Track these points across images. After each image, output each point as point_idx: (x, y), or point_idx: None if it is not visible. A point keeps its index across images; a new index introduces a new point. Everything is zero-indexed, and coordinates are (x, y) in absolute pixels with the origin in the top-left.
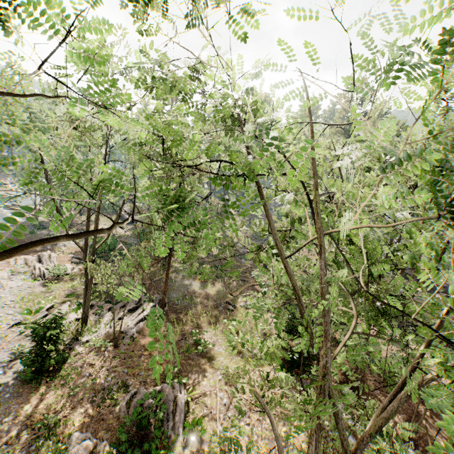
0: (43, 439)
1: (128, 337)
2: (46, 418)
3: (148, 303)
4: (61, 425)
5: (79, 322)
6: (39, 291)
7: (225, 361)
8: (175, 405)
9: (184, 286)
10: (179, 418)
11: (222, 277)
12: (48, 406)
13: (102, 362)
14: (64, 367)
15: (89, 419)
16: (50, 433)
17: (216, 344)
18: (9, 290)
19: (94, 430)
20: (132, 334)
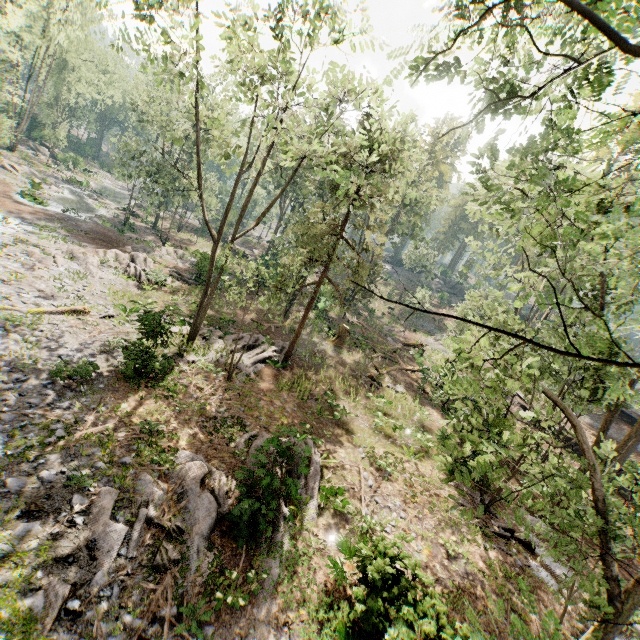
0: (145, 444)
1: (243, 374)
2: (150, 422)
3: (268, 346)
4: (165, 438)
5: (182, 339)
6: (133, 292)
7: (369, 440)
8: (307, 465)
9: (312, 343)
10: (313, 479)
11: (362, 348)
12: (149, 413)
13: (212, 390)
14: (168, 378)
15: (198, 443)
16: (153, 440)
17: (357, 418)
18: (98, 280)
19: (206, 457)
20: (248, 373)
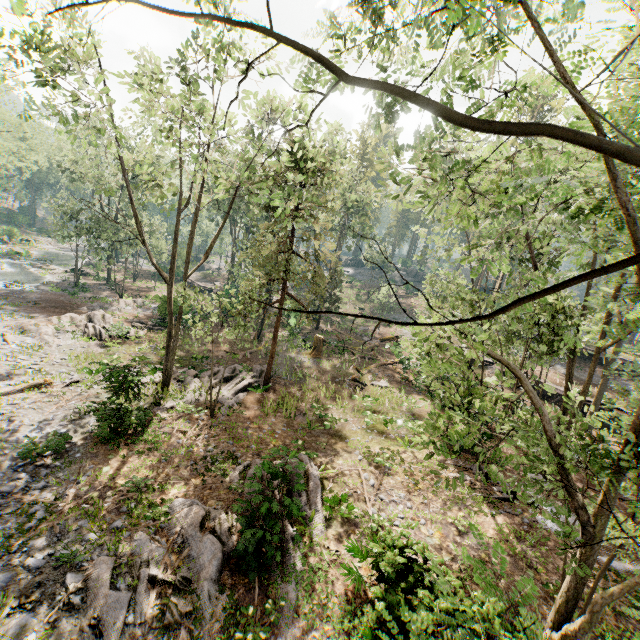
0: (135, 503)
1: (226, 407)
2: (136, 479)
3: (247, 374)
4: (155, 491)
5: (156, 387)
6: (96, 352)
7: (363, 441)
8: (306, 480)
9: (291, 360)
10: (314, 493)
11: (341, 354)
12: (134, 470)
13: (196, 430)
14: (148, 430)
15: (191, 488)
16: (143, 497)
17: (347, 423)
18: (56, 348)
19: (201, 500)
20: (231, 404)
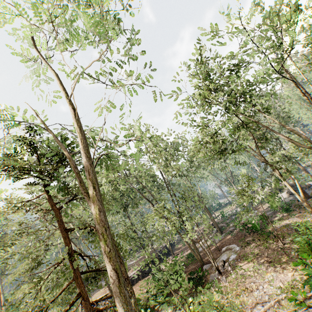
0: None
1: None
2: None
3: None
4: None
5: None
6: None
7: None
8: None
9: None
10: None
11: None
12: None
13: None
14: None
15: None
16: None
17: None
18: None
19: None
20: None
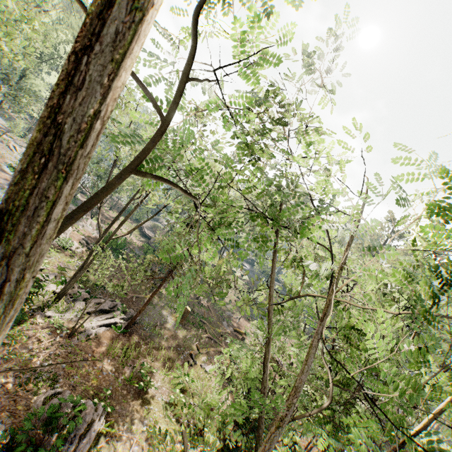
0: None
1: (85, 334)
2: None
3: (120, 313)
4: None
5: (54, 295)
6: None
7: (158, 413)
8: (87, 430)
9: (160, 316)
10: (82, 446)
11: (198, 327)
12: None
13: (50, 343)
14: (17, 328)
15: (4, 392)
16: None
17: (159, 390)
18: None
19: (1, 407)
20: (90, 333)
